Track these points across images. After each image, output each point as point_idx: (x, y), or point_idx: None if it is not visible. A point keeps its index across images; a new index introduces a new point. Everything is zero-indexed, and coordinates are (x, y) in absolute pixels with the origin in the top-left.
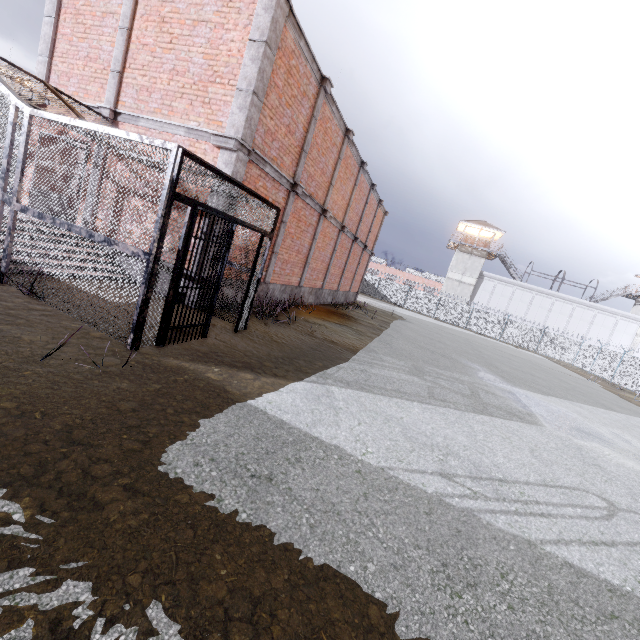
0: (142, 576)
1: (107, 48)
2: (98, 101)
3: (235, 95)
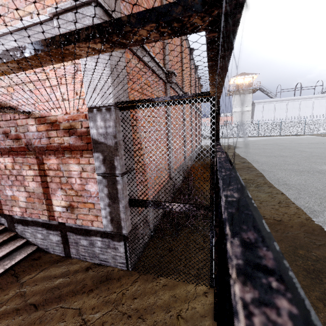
0: None
1: None
2: None
3: None
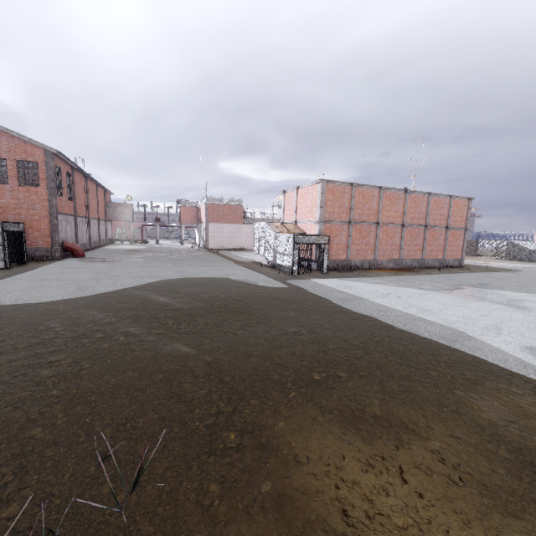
0: (280, 282)
1: (293, 206)
2: (293, 220)
3: (317, 209)
